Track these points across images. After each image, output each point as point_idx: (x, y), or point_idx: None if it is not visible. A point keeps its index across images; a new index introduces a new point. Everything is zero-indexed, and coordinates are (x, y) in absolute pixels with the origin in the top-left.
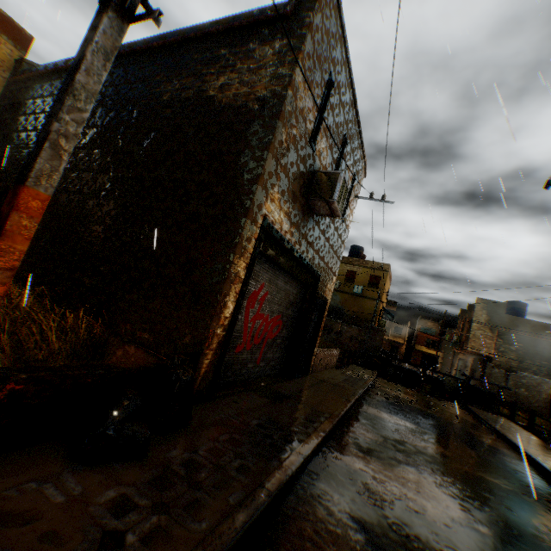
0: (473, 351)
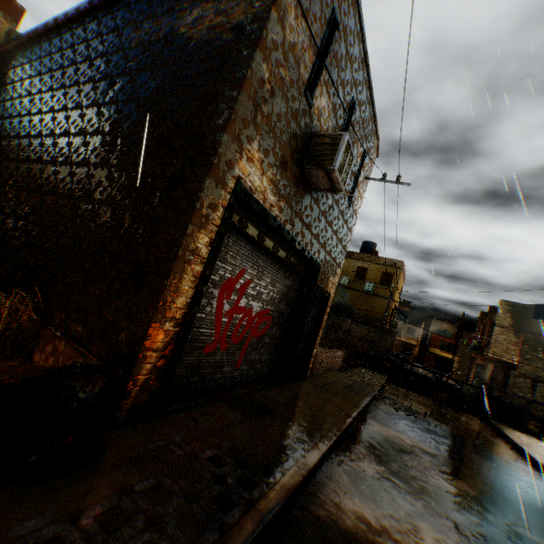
0: (494, 357)
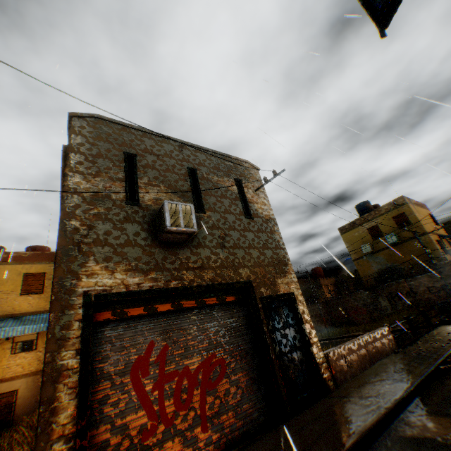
0: None
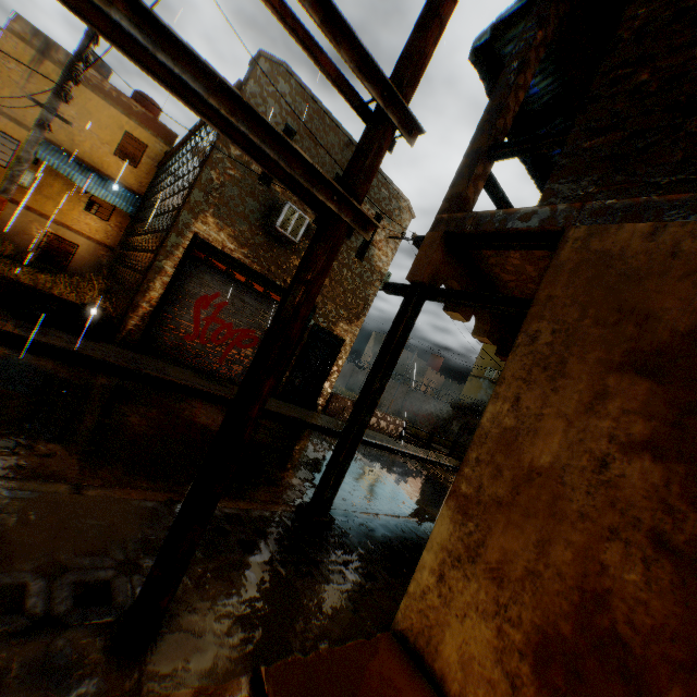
0: None
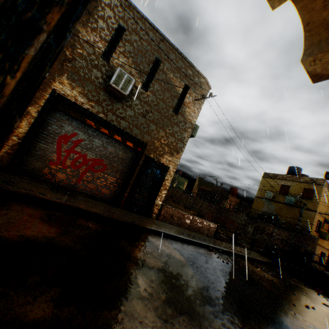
0: None
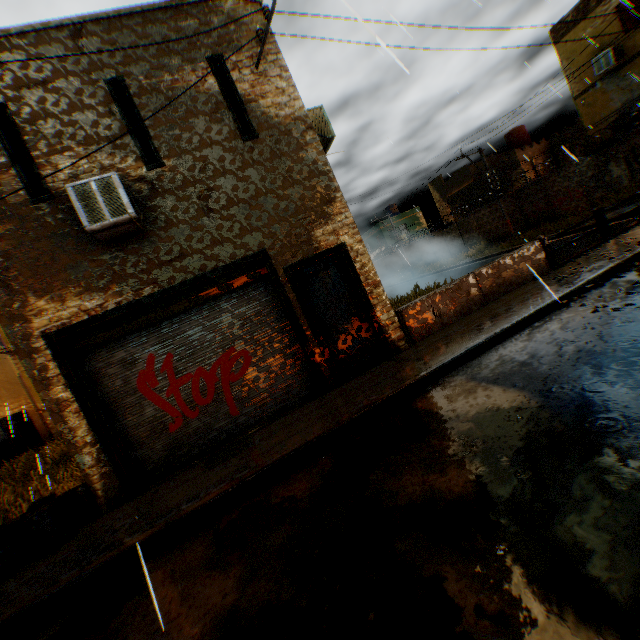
0: None
